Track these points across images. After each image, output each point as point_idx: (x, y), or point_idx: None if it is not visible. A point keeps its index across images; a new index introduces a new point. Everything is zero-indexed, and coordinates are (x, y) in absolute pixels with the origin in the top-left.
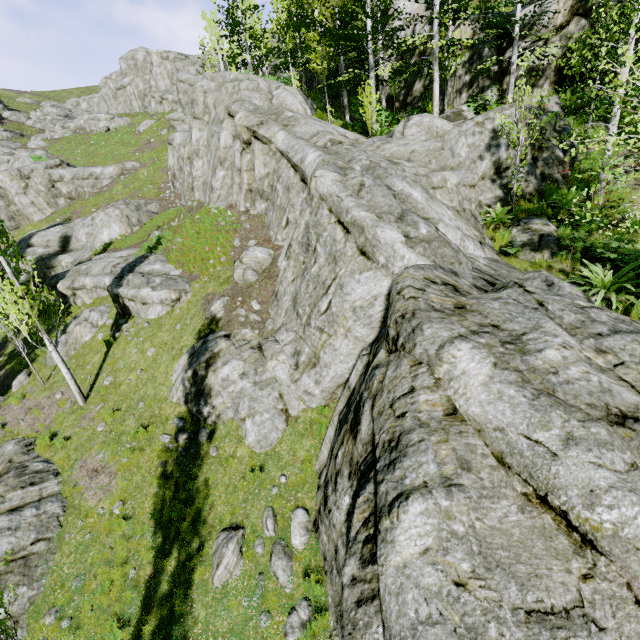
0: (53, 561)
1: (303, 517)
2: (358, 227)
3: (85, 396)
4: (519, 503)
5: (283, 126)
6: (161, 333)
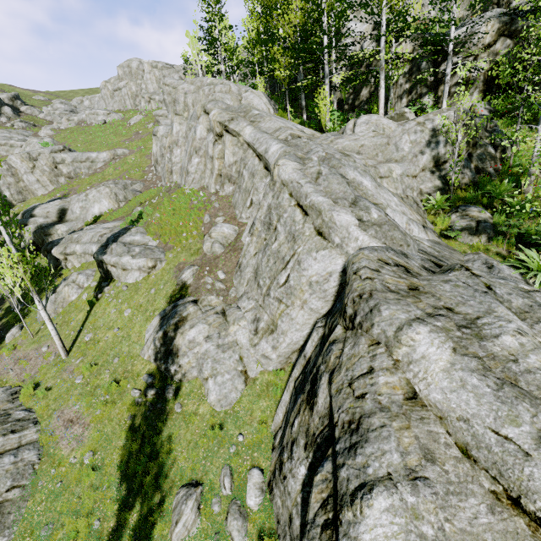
0: (25, 508)
1: (258, 477)
2: (316, 210)
3: (67, 350)
4: (488, 502)
5: (250, 122)
6: (137, 296)
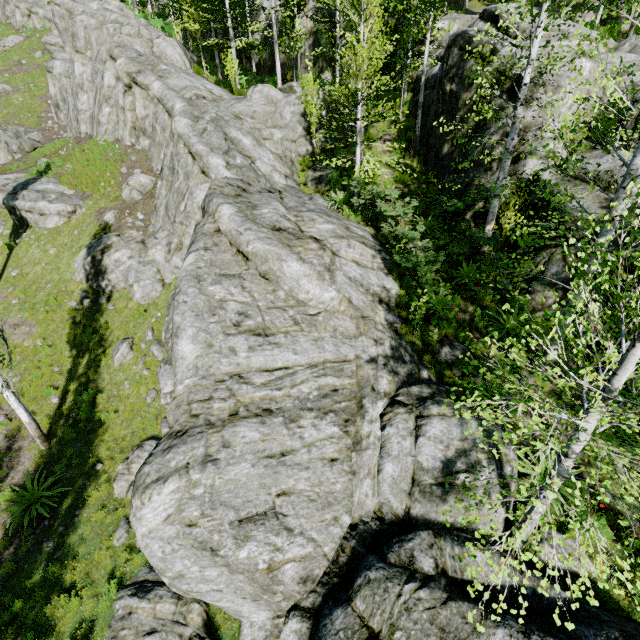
0: None
1: None
2: (199, 155)
3: None
4: (233, 255)
5: (159, 77)
6: (61, 237)
